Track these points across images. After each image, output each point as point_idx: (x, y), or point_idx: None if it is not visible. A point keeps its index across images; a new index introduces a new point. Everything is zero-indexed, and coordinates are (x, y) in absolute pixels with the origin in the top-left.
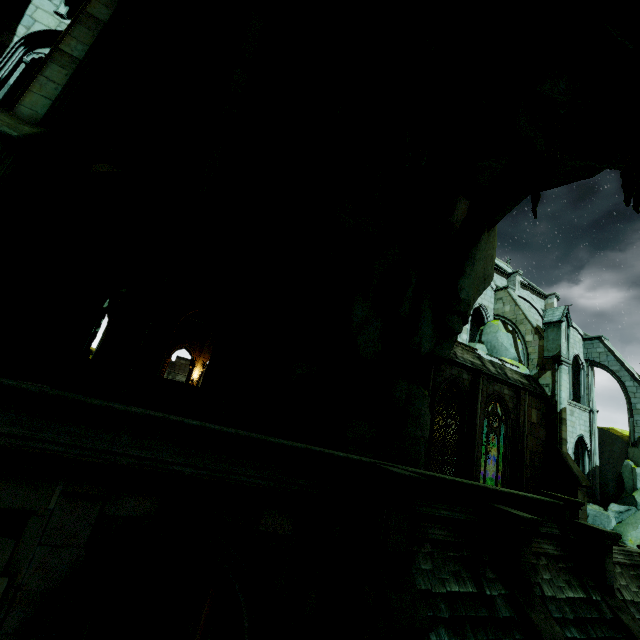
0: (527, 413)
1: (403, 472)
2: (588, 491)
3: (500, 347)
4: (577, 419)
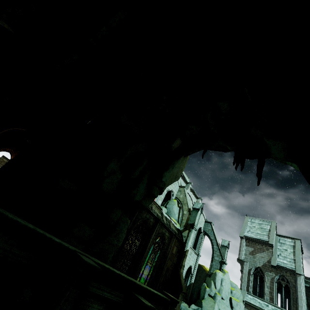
0: (172, 247)
1: (90, 261)
2: (185, 295)
3: (172, 212)
4: (192, 257)
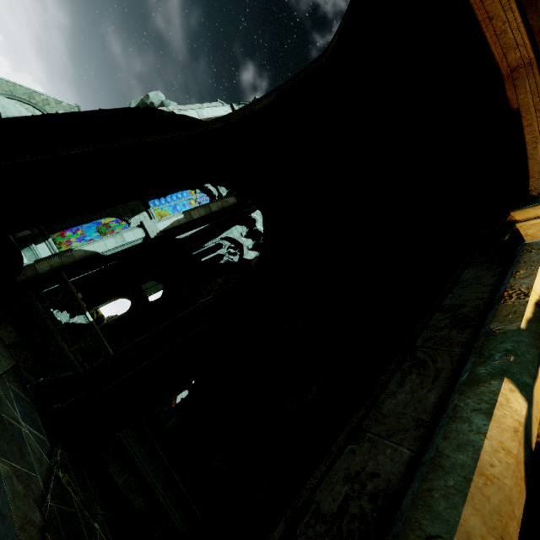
0: None
1: None
2: None
3: None
4: None
